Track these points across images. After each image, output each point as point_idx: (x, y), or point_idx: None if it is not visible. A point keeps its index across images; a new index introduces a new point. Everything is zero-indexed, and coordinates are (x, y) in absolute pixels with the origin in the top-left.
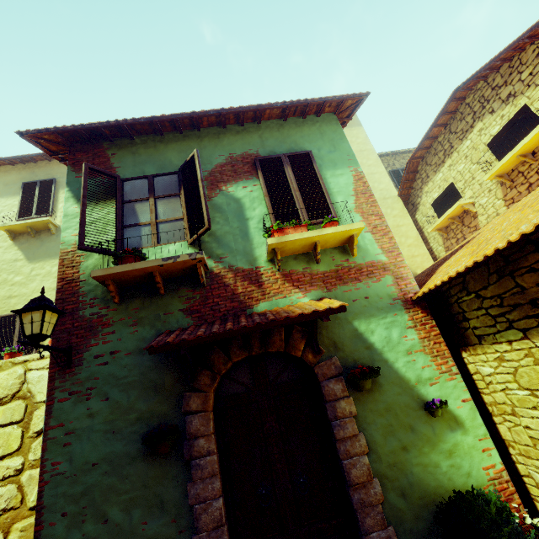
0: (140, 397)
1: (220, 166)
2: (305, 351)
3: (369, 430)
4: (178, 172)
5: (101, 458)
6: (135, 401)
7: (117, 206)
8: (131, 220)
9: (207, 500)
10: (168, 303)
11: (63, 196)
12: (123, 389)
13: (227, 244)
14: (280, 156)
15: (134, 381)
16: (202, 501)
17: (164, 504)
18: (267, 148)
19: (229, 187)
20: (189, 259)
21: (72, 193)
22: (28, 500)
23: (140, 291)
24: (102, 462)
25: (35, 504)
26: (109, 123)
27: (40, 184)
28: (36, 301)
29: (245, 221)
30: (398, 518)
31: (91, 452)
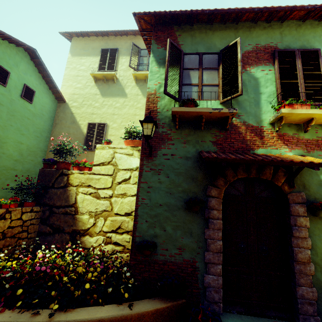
0: (184, 181)
1: (247, 52)
2: (283, 184)
3: (314, 238)
4: (219, 53)
5: (164, 203)
6: (181, 182)
7: (180, 71)
8: (187, 81)
9: (214, 239)
10: (203, 135)
11: (121, 60)
12: (176, 174)
13: (244, 107)
14: (295, 50)
15: (182, 172)
16: (211, 239)
17: (192, 233)
18: (284, 43)
19: (251, 69)
20: (228, 112)
21: (154, 58)
22: (114, 210)
23: (189, 125)
24: (164, 205)
25: (117, 213)
26: (186, 11)
27: (110, 50)
28: (149, 118)
29: (259, 94)
30: (320, 286)
31: (159, 199)
